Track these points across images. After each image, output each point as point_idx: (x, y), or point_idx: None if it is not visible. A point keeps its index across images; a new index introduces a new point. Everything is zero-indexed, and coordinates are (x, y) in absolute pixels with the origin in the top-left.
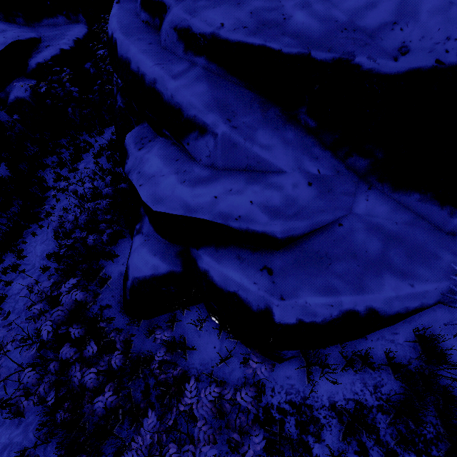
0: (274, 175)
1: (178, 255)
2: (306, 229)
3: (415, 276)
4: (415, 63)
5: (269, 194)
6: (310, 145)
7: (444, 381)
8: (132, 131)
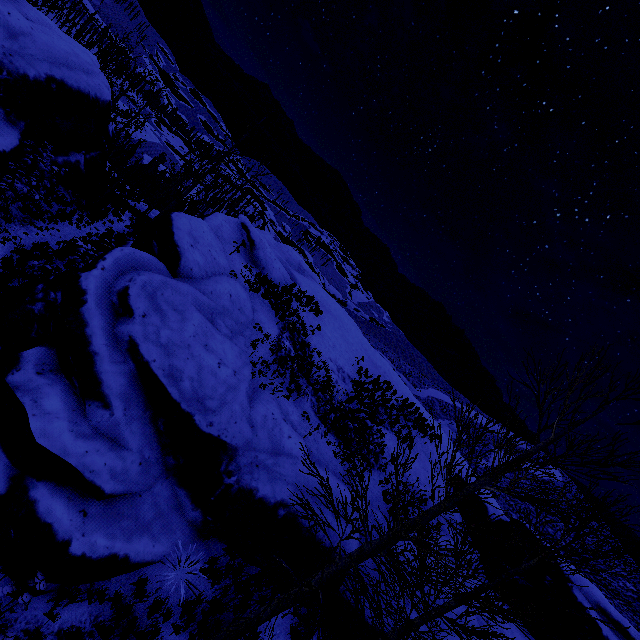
0: (127, 450)
1: (12, 478)
2: (122, 492)
3: (158, 540)
4: (212, 432)
5: (118, 462)
6: (154, 439)
7: (137, 613)
8: (38, 349)
